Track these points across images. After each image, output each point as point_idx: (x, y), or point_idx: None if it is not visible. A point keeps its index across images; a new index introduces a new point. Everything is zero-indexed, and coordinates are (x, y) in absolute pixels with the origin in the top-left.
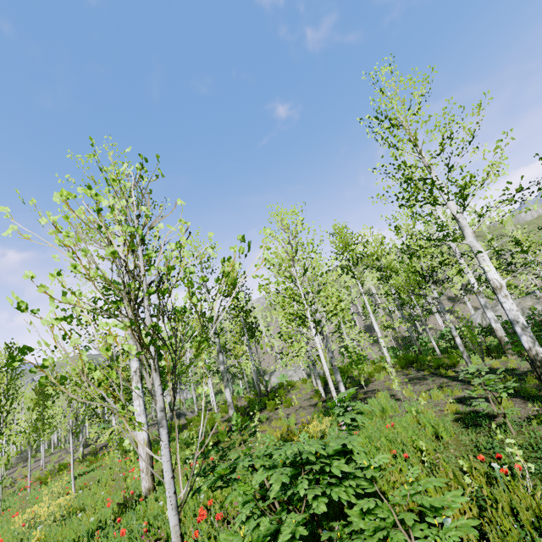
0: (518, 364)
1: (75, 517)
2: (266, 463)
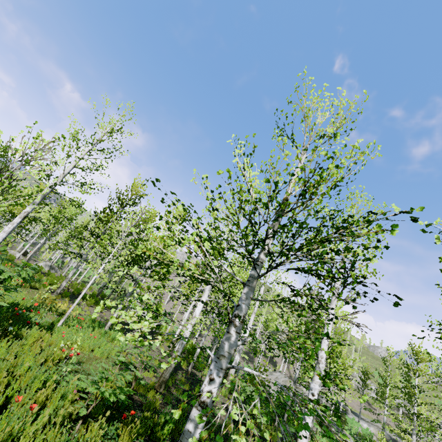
0: None
1: None
2: None
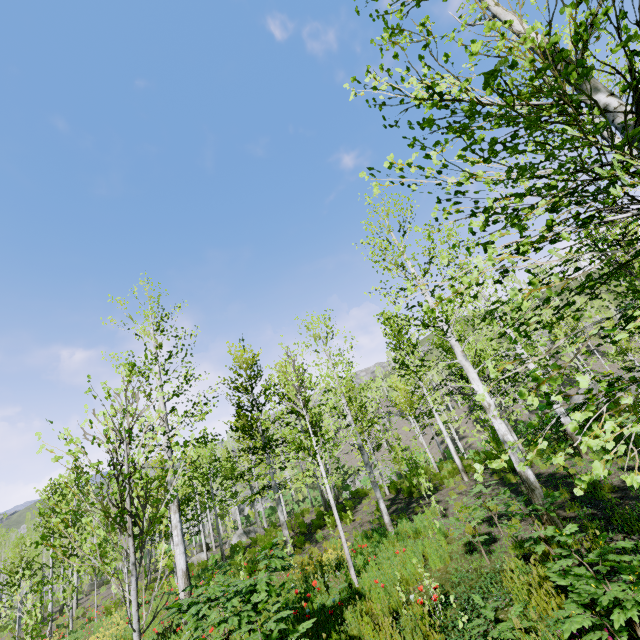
0: (582, 468)
1: None
2: (189, 600)
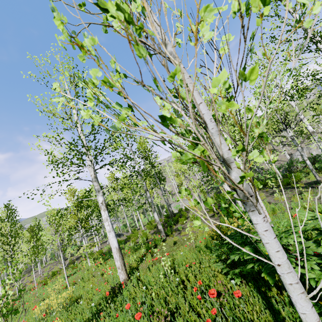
0: None
1: (76, 303)
2: None
